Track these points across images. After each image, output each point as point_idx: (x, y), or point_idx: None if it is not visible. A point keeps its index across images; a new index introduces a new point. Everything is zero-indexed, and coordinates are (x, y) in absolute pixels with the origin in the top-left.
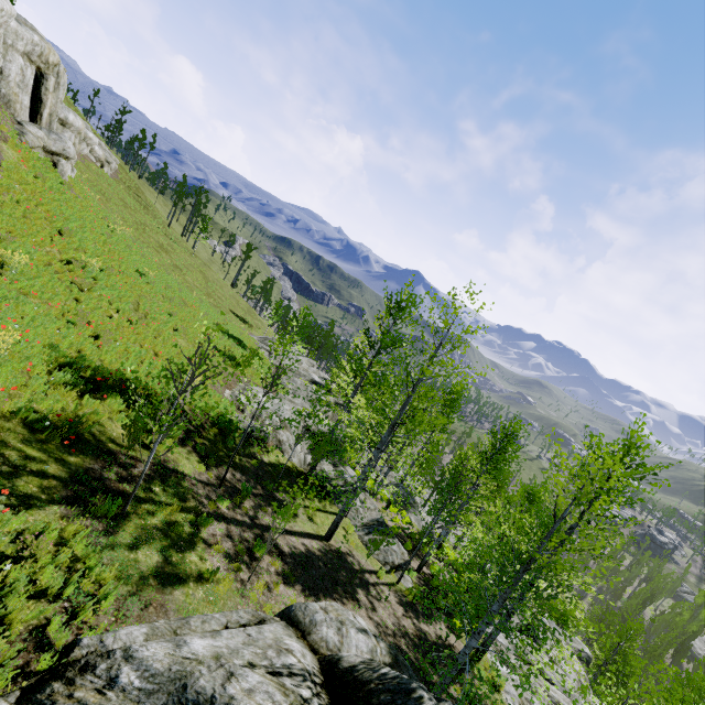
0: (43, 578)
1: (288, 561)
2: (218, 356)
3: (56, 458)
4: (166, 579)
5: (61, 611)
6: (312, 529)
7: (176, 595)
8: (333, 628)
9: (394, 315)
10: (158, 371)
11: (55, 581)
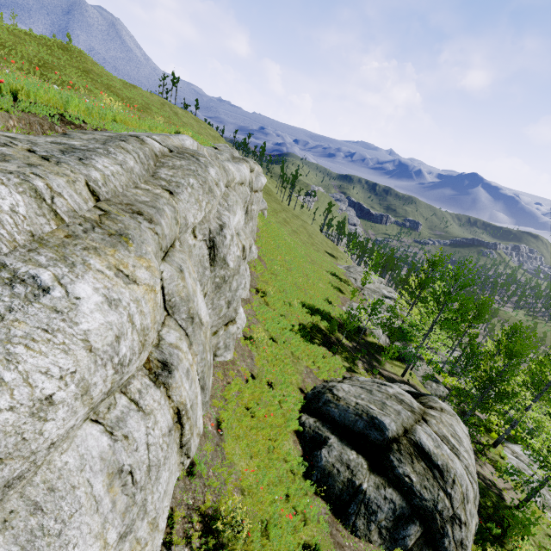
0: (331, 362)
1: (386, 378)
2: (334, 288)
3: (317, 335)
4: (352, 371)
5: (337, 370)
6: (394, 371)
7: (356, 375)
8: (407, 388)
9: (432, 265)
10: (321, 302)
11: (335, 363)
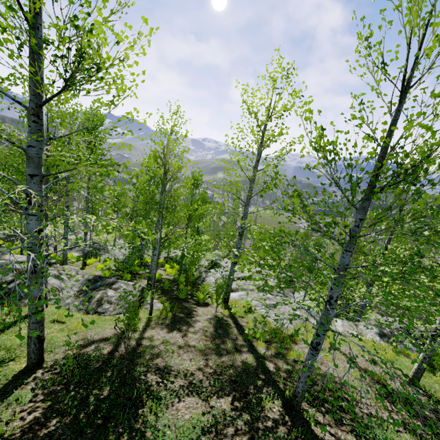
0: None
1: None
2: None
3: None
4: None
5: None
6: None
7: None
8: None
9: None
10: None
11: None
